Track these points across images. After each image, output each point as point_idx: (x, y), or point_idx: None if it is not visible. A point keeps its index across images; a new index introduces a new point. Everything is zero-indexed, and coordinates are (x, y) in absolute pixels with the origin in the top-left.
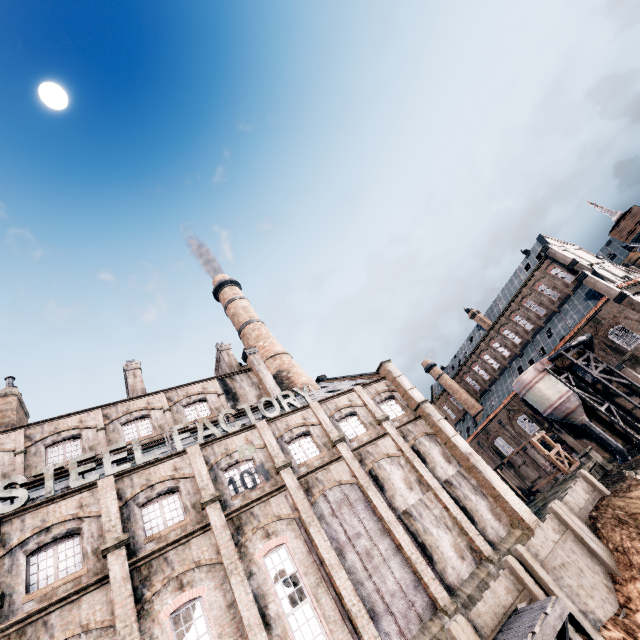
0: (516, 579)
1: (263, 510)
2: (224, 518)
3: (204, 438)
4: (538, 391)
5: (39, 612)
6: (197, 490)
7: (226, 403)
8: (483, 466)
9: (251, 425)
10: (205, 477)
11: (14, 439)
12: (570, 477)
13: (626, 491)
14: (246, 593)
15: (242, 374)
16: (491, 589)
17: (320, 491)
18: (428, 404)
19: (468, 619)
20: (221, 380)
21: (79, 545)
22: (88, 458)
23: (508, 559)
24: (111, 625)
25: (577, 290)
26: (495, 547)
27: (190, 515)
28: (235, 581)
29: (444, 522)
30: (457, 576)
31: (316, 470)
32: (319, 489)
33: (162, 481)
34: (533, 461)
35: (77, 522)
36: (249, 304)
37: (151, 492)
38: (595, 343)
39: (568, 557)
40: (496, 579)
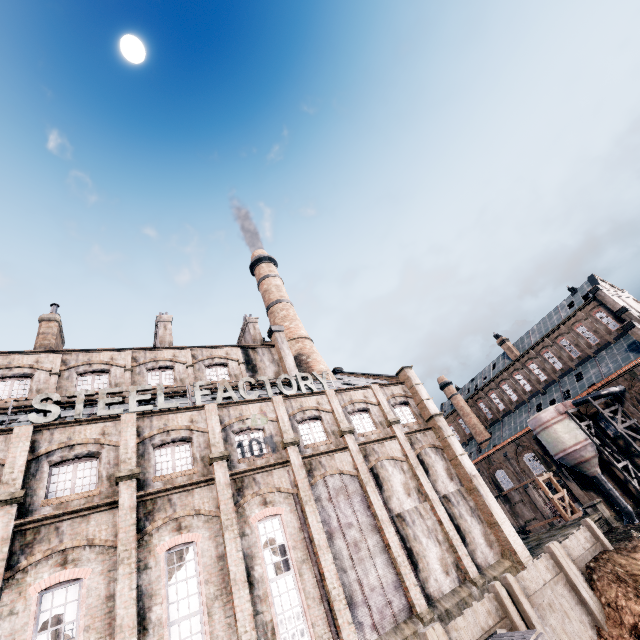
0: (500, 606)
1: (265, 479)
2: (228, 477)
3: (222, 399)
4: (554, 432)
5: (54, 517)
6: (208, 445)
7: (245, 372)
8: (485, 491)
9: (267, 397)
10: (217, 435)
11: (52, 360)
12: (571, 524)
13: (631, 551)
14: (237, 550)
15: (265, 348)
16: (473, 608)
17: (321, 475)
18: (441, 418)
19: (445, 630)
20: (244, 350)
21: (96, 468)
22: (116, 392)
23: (496, 584)
24: (113, 546)
25: (619, 339)
26: (481, 571)
27: (198, 466)
28: (229, 536)
29: (435, 534)
30: (438, 589)
31: (321, 454)
32: (321, 473)
33: (178, 429)
34: (531, 501)
35: (98, 447)
36: (282, 284)
37: (166, 437)
38: (627, 397)
39: (556, 599)
40: (477, 602)
